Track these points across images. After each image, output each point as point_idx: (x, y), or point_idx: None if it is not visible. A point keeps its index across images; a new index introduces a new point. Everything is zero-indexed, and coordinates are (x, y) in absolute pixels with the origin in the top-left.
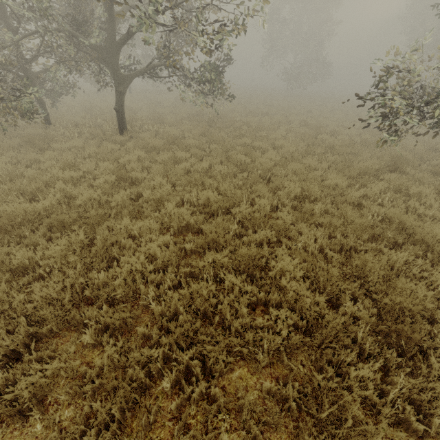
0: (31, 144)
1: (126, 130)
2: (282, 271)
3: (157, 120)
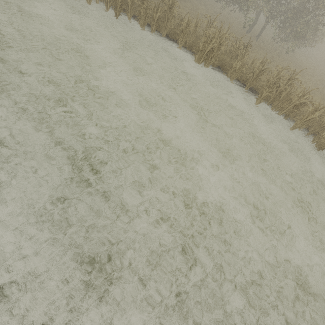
0: None
1: None
2: None
3: None
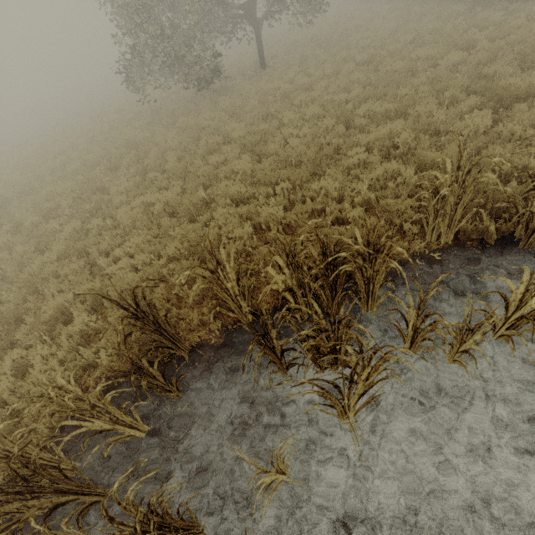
0: (224, 92)
1: (268, 65)
2: (417, 56)
3: (272, 57)
